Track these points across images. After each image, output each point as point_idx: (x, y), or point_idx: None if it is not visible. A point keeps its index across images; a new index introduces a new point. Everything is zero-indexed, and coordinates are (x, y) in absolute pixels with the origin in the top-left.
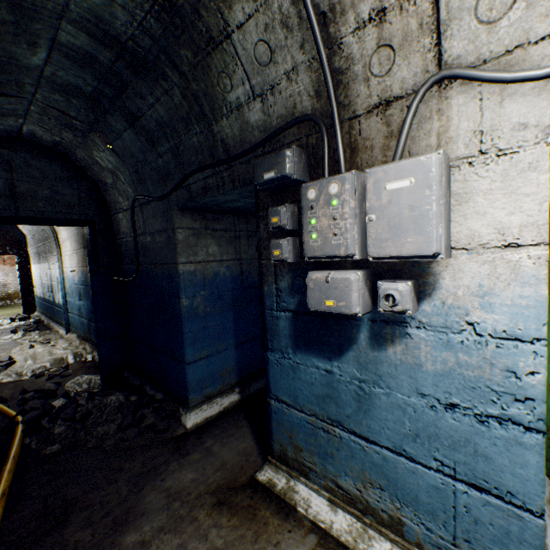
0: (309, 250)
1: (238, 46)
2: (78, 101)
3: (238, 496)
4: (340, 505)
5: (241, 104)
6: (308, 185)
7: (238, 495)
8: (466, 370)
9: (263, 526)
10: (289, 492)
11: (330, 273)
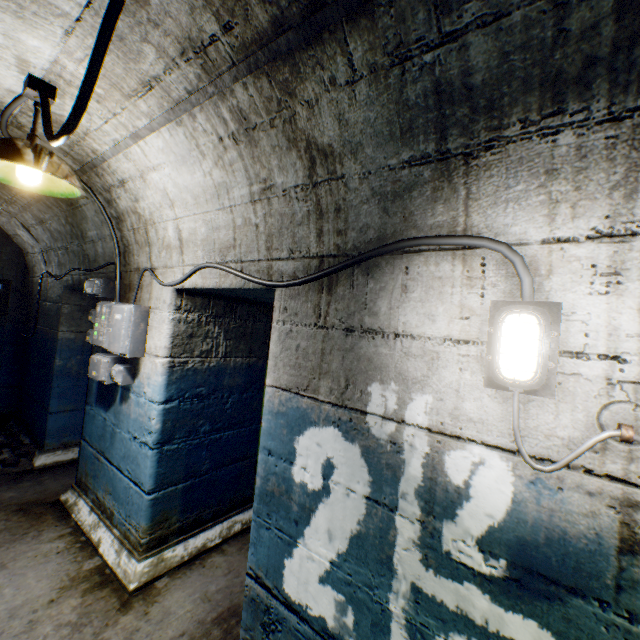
0: (94, 341)
1: (87, 213)
2: (1, 201)
3: (38, 507)
4: (95, 510)
5: (94, 240)
6: (99, 303)
7: (39, 507)
8: (141, 418)
9: (41, 522)
10: (73, 506)
11: (99, 356)
